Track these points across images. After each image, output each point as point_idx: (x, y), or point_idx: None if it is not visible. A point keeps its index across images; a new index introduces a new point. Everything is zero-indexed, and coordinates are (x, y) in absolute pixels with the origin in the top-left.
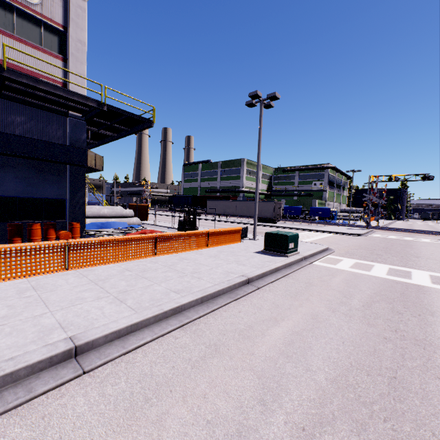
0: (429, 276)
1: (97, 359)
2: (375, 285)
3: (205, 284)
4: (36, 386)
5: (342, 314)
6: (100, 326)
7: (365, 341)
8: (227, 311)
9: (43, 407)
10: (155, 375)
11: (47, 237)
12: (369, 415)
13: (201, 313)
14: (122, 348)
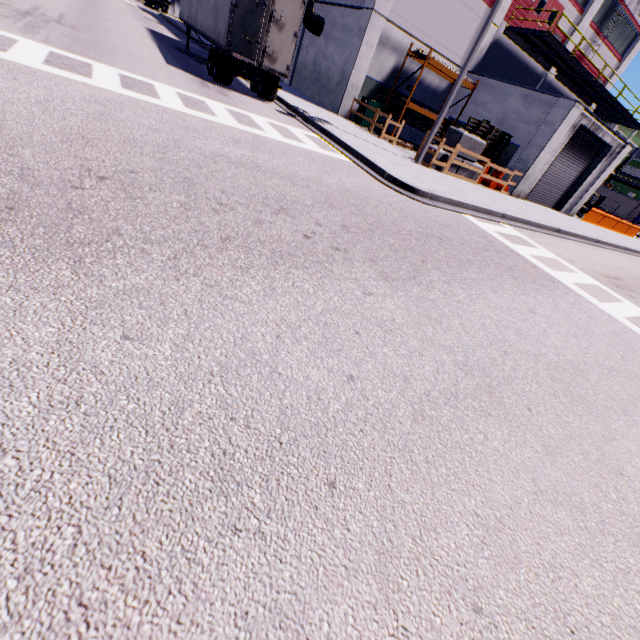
0: None
1: None
2: None
3: None
4: None
5: None
6: None
7: None
8: None
9: None
10: None
11: None
12: None
13: None
14: None
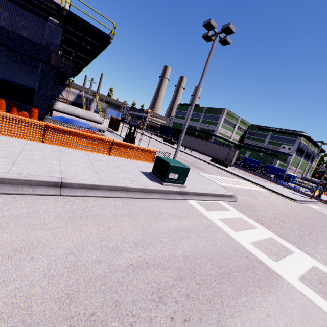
0: (311, 267)
1: None
2: (208, 247)
3: None
4: None
5: (71, 262)
6: None
7: None
8: None
9: None
10: None
11: (10, 112)
12: None
13: None
14: None
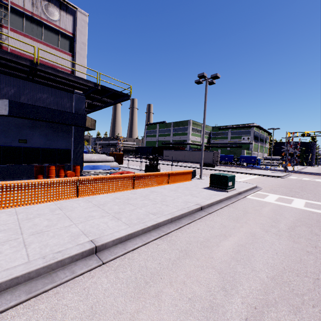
0: None
1: (110, 255)
2: (295, 214)
3: (172, 209)
4: (76, 270)
5: (273, 234)
6: (108, 234)
7: (293, 253)
8: (190, 228)
9: (82, 283)
10: (149, 268)
11: (59, 175)
12: (301, 302)
13: (172, 229)
14: (124, 249)
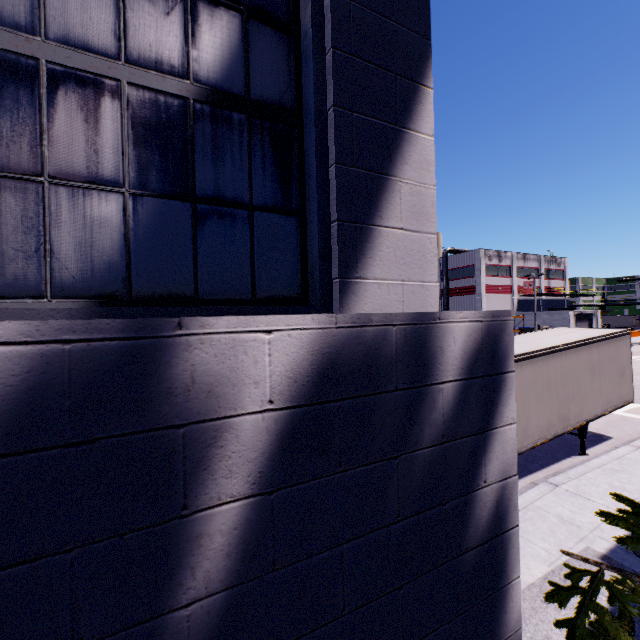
0: None
1: None
2: None
3: None
4: None
5: None
6: None
7: None
8: None
9: None
10: None
11: None
12: None
13: None
14: None
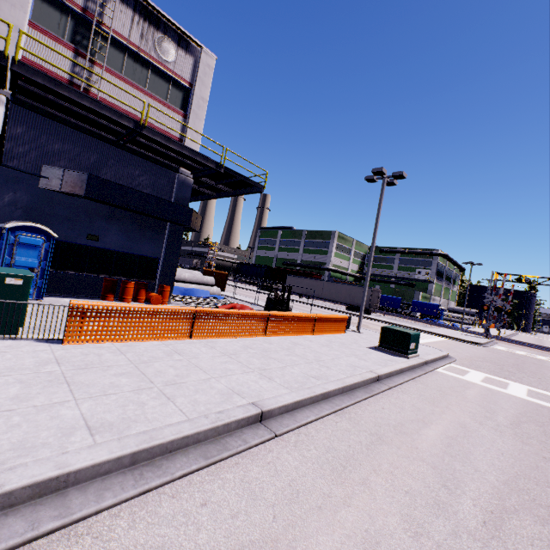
0: None
1: (281, 426)
2: (517, 405)
3: (338, 375)
4: (247, 439)
5: (491, 428)
6: (270, 398)
7: (524, 456)
8: (370, 406)
9: (262, 456)
10: (338, 449)
11: (137, 298)
12: (548, 514)
13: (347, 403)
14: (296, 422)
